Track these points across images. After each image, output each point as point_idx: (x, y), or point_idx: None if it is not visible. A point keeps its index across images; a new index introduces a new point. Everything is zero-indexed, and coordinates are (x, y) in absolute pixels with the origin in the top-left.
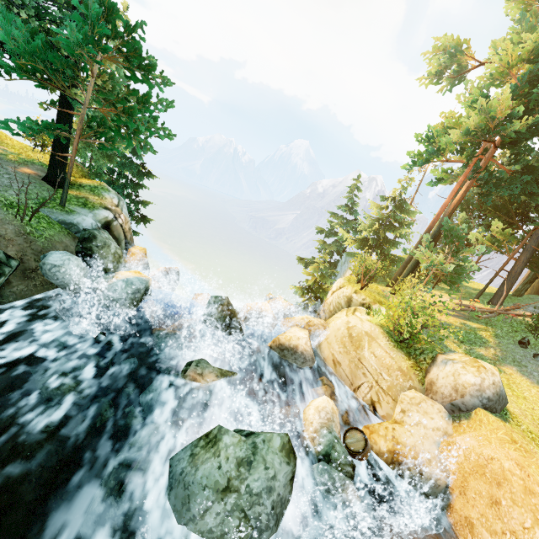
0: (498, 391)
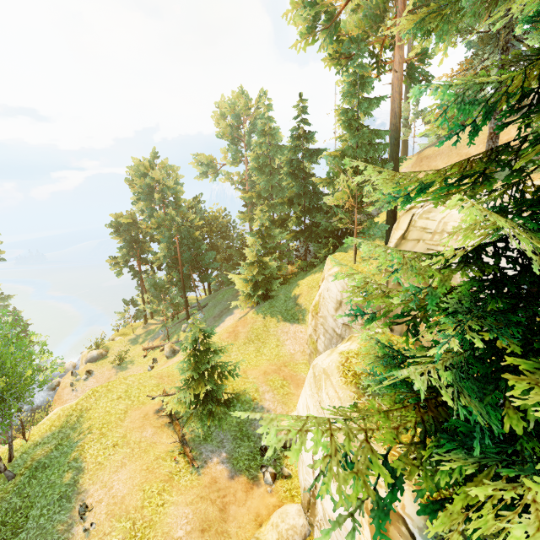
0: (92, 357)
